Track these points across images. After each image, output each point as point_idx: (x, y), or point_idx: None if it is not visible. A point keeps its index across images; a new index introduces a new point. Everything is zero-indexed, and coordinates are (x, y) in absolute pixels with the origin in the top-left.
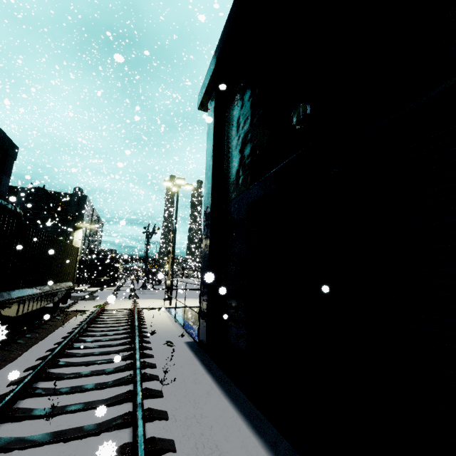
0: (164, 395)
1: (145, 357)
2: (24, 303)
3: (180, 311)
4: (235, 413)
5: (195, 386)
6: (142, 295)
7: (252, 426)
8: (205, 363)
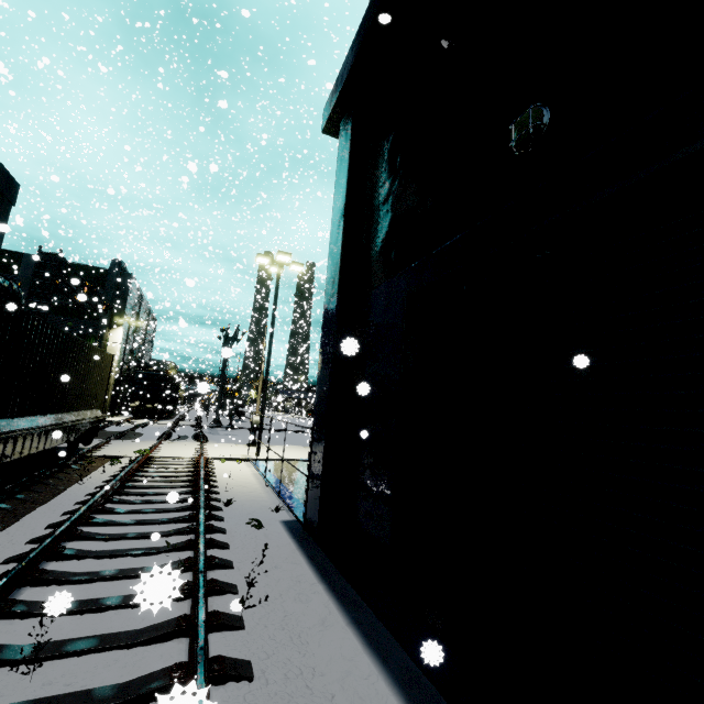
0: (245, 624)
1: (215, 547)
2: (15, 443)
3: (273, 467)
4: (374, 668)
5: (300, 607)
6: (213, 436)
7: (407, 698)
8: (316, 562)
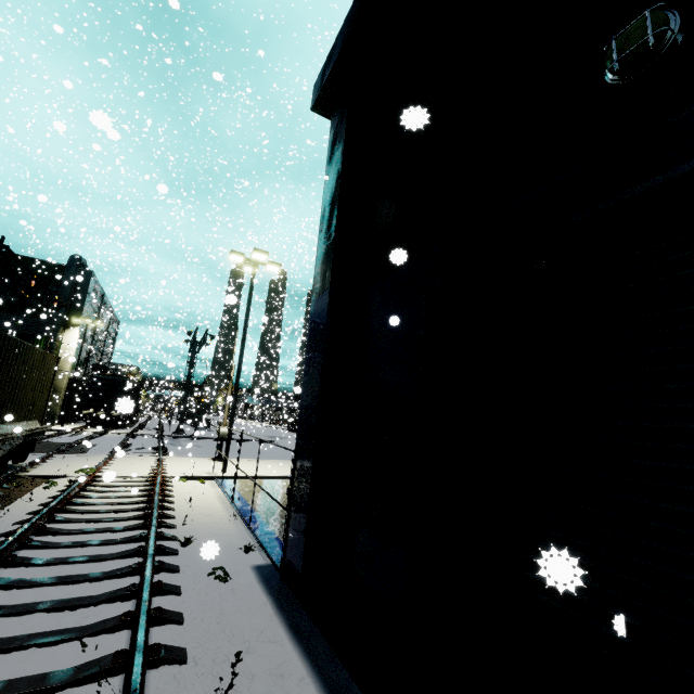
0: None
1: (162, 622)
2: None
3: (242, 486)
4: None
5: None
6: (174, 447)
7: None
8: (302, 636)
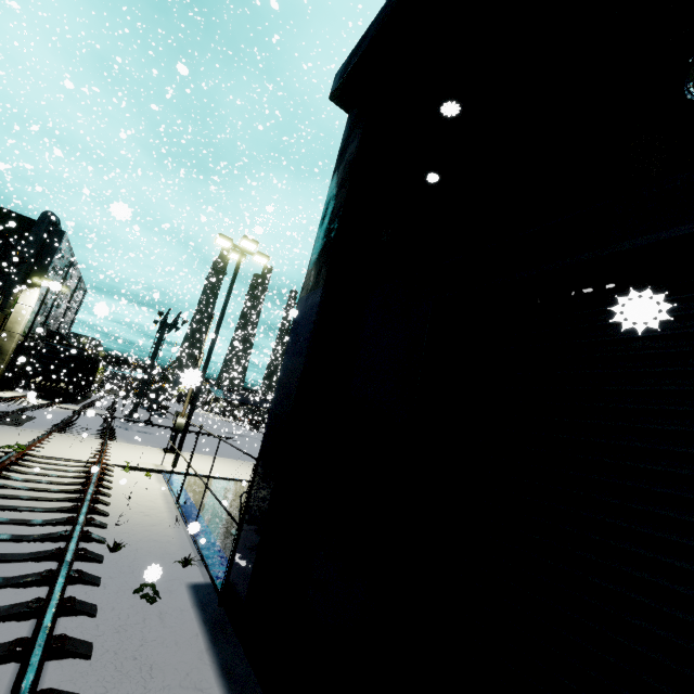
0: None
1: (64, 655)
2: None
3: (191, 485)
4: None
5: None
6: (124, 431)
7: None
8: (235, 684)
